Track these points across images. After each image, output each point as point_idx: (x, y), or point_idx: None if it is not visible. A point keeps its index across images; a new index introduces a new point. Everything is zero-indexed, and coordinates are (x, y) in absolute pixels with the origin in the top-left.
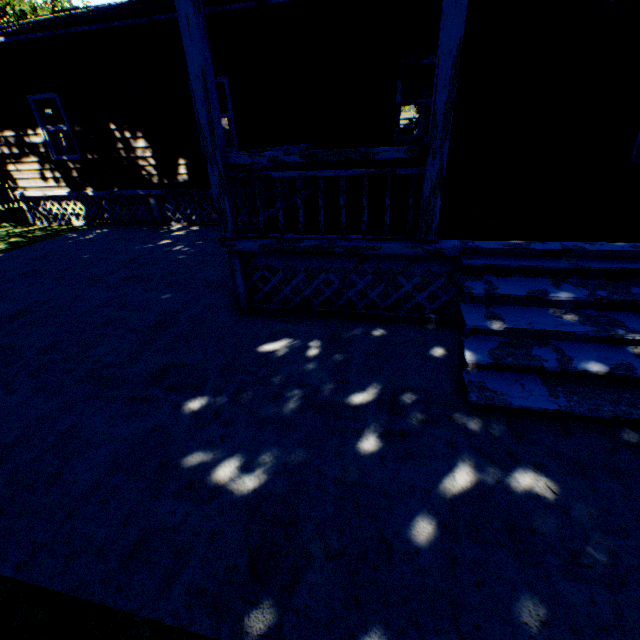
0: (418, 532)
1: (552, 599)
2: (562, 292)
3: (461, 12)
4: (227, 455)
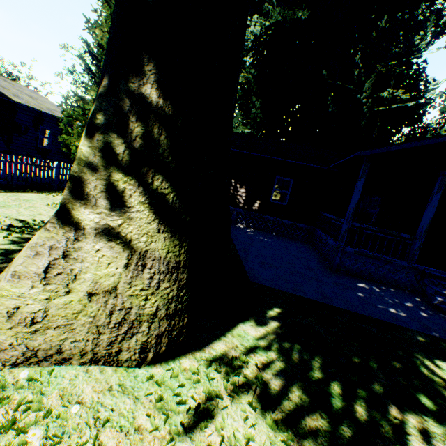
0: None
1: None
2: None
3: (433, 212)
4: (388, 307)
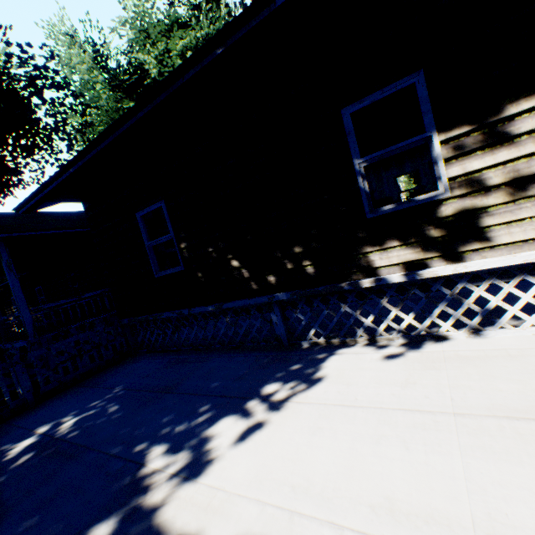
0: None
1: None
2: None
3: None
4: None
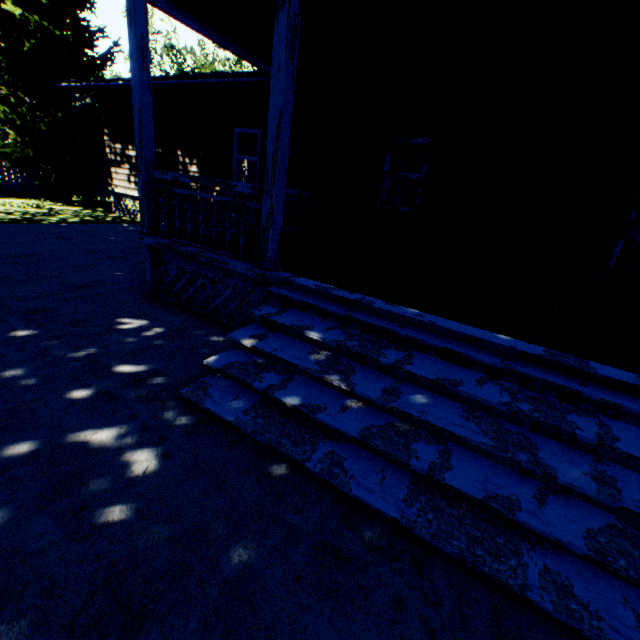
0: (15, 448)
1: (20, 520)
2: (321, 332)
3: (281, 89)
4: None
